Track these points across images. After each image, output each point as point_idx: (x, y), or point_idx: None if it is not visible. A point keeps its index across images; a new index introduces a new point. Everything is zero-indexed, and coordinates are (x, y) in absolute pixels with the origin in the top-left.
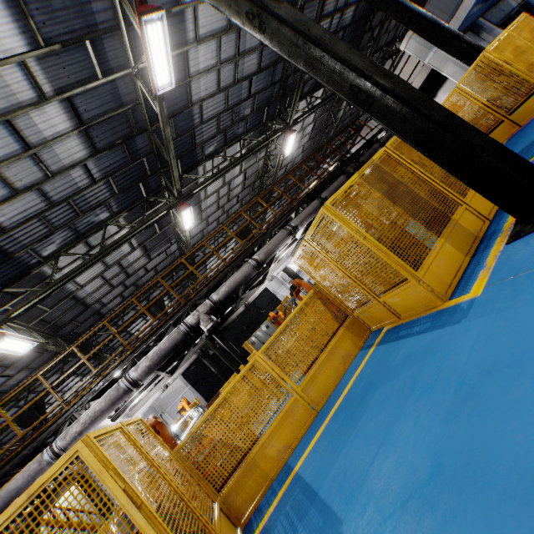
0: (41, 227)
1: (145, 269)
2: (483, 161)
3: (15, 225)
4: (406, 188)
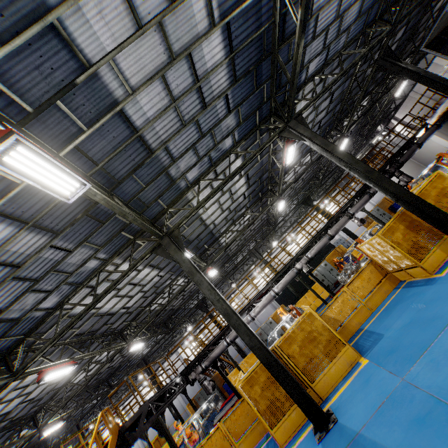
0: (224, 221)
1: (250, 230)
2: (446, 228)
3: (218, 223)
4: (418, 223)
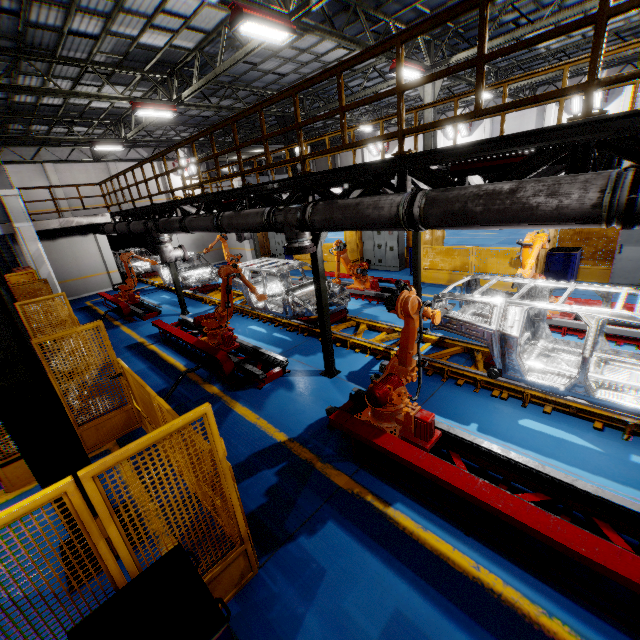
0: None
1: None
2: None
3: None
4: None
